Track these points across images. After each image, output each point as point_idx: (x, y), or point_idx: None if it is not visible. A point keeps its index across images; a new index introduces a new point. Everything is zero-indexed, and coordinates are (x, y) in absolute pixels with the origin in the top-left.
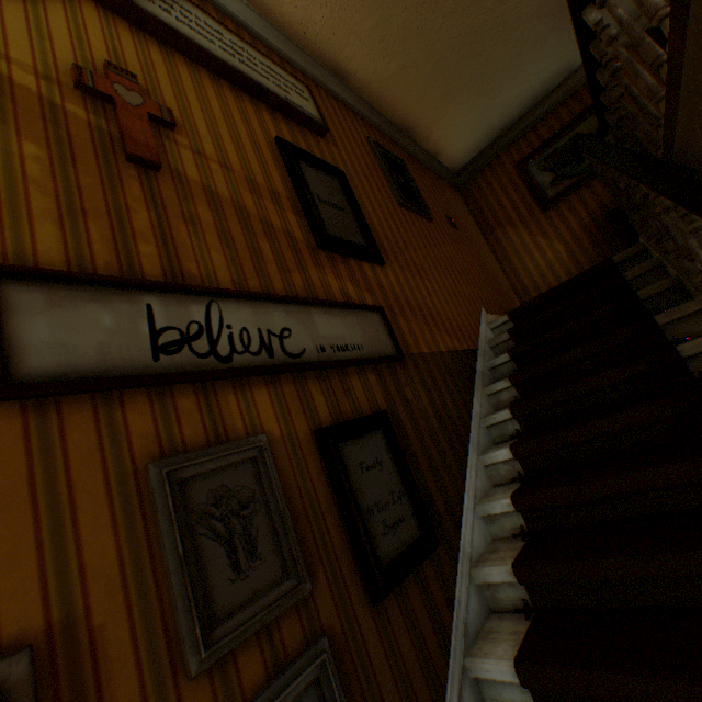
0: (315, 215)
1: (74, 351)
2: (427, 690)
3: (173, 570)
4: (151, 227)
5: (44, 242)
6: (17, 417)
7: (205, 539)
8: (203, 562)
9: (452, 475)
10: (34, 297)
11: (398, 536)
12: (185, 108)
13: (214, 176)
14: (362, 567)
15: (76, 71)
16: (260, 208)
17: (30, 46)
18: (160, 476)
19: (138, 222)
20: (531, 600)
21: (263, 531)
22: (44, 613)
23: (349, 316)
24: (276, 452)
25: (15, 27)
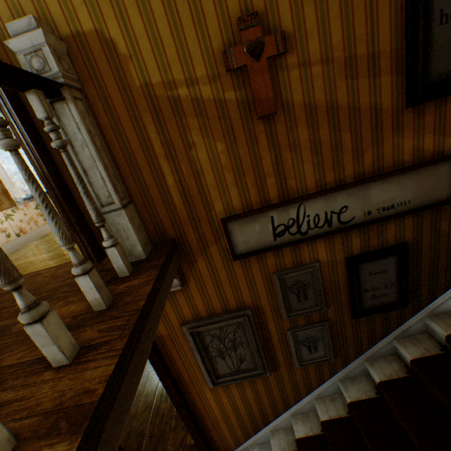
0: (417, 65)
1: (249, 242)
2: (366, 340)
3: (280, 300)
4: (271, 165)
5: (233, 198)
6: (238, 261)
7: (290, 293)
8: (288, 298)
9: (450, 275)
10: (235, 226)
11: (379, 300)
12: (296, 0)
13: (313, 83)
14: (351, 307)
15: (224, 60)
16: (351, 94)
17: (200, 53)
18: (276, 277)
19: (265, 165)
20: (448, 348)
21: (310, 293)
22: (252, 302)
23: (408, 177)
24: (322, 267)
25: (191, 41)
